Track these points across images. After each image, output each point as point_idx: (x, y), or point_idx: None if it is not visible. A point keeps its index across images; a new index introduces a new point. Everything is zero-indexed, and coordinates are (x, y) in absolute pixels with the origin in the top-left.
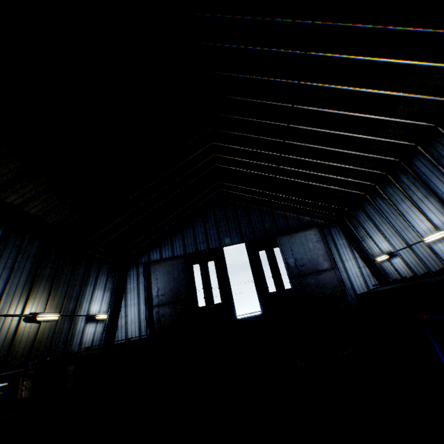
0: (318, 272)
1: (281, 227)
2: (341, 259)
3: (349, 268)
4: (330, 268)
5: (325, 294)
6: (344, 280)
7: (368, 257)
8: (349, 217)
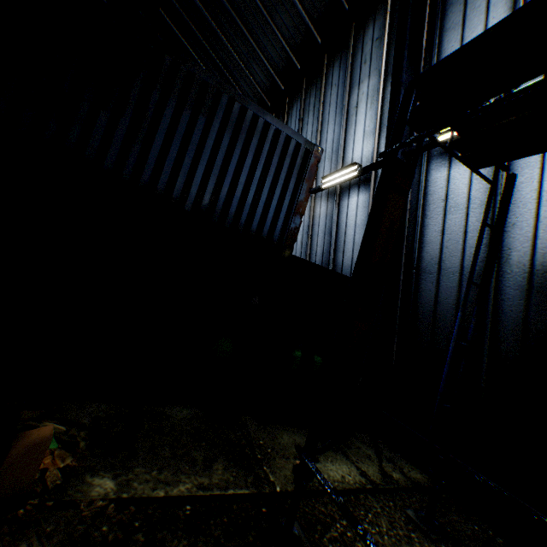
0: None
1: None
2: None
3: None
4: None
5: None
6: None
7: None
8: None
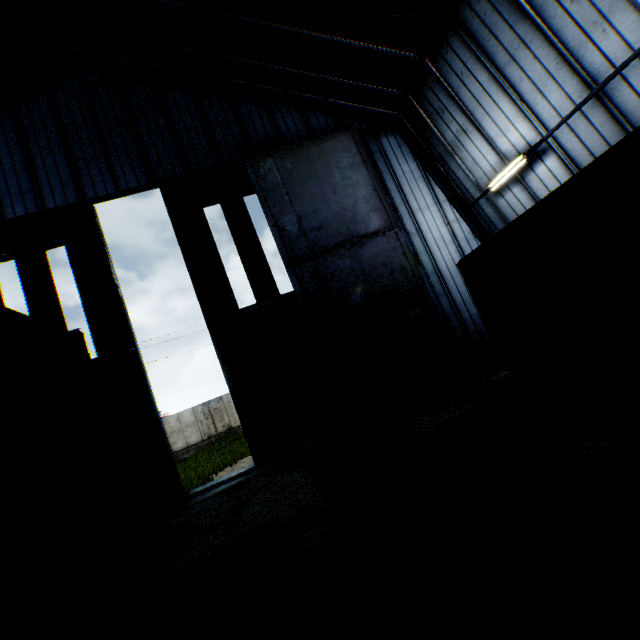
0: (359, 241)
1: (259, 139)
2: (409, 208)
3: (427, 227)
4: (386, 228)
5: (376, 291)
6: (418, 255)
7: (467, 194)
8: (426, 89)
